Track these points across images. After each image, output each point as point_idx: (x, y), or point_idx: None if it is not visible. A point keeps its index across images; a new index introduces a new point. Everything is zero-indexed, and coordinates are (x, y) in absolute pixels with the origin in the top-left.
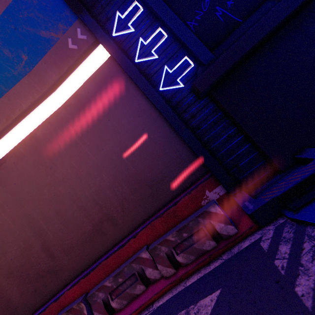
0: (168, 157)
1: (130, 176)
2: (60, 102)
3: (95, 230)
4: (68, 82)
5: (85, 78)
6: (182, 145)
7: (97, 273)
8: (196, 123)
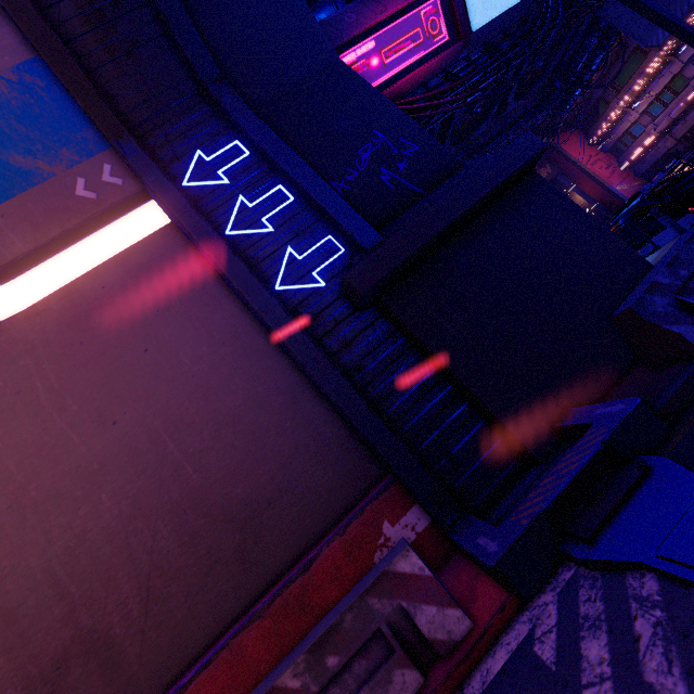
0: (289, 440)
1: (183, 498)
2: (20, 305)
3: None
4: (55, 264)
5: (102, 259)
6: (323, 411)
7: None
8: (354, 358)
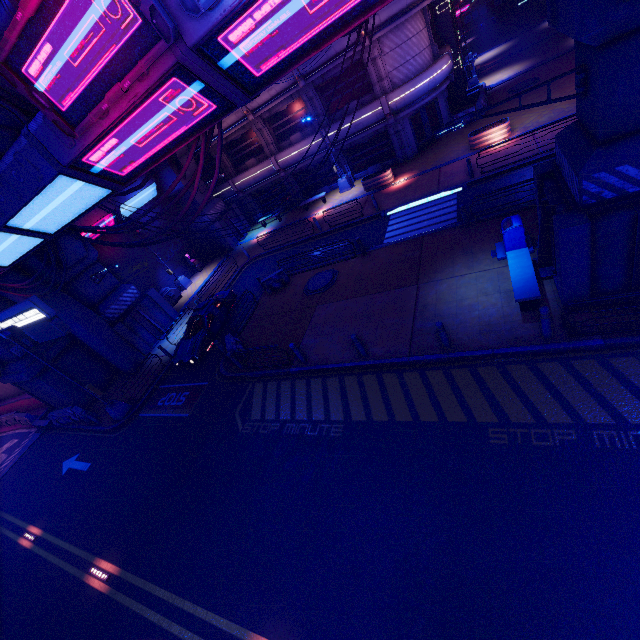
0: None
1: None
2: None
3: (1, 389)
4: None
5: None
6: None
7: (8, 406)
8: None
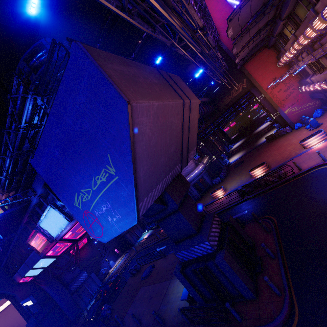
0: None
1: None
2: None
3: None
4: None
5: None
6: None
7: None
8: None
